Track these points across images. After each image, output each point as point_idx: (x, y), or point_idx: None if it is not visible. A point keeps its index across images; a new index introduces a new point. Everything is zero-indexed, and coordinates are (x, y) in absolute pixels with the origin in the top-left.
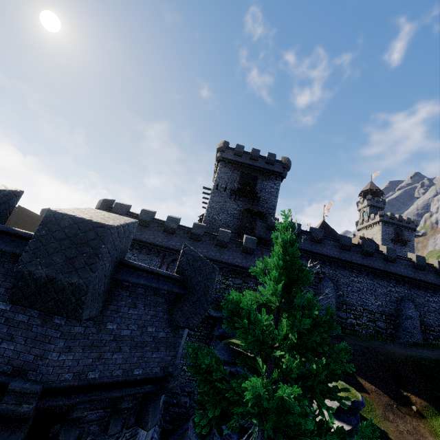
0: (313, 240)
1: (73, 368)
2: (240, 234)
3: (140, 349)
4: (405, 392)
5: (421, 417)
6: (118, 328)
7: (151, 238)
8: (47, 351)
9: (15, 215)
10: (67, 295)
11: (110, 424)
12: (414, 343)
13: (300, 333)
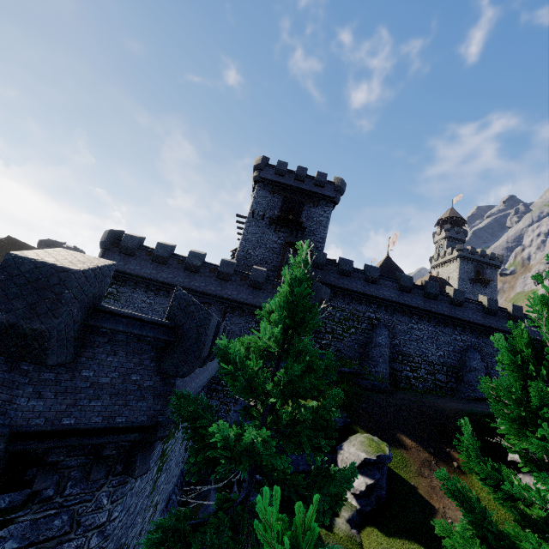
0: (366, 281)
1: (45, 413)
2: (280, 273)
3: (123, 397)
4: (449, 448)
5: (461, 473)
6: (95, 376)
7: (170, 277)
8: (15, 397)
9: (4, 248)
10: (29, 341)
11: (92, 470)
12: (476, 398)
13: (289, 380)
